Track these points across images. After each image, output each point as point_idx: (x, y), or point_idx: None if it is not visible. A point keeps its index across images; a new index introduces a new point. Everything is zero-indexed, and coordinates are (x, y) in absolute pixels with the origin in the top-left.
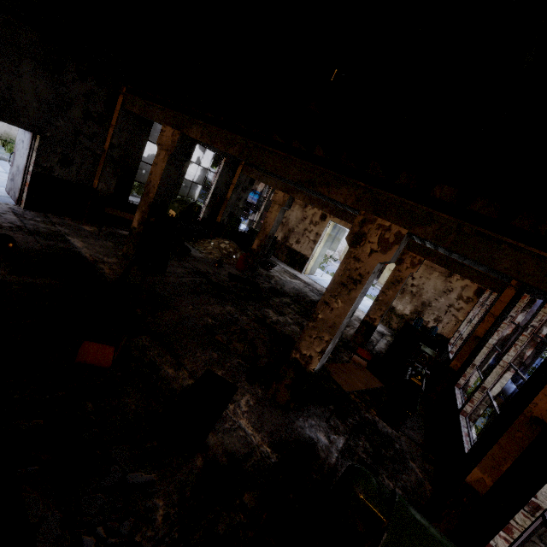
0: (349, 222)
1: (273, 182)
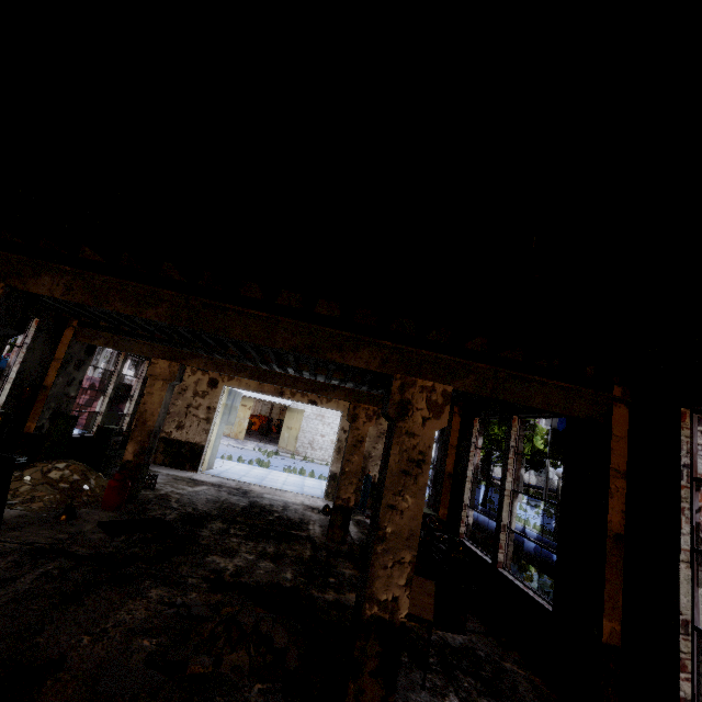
0: (281, 384)
1: (145, 347)
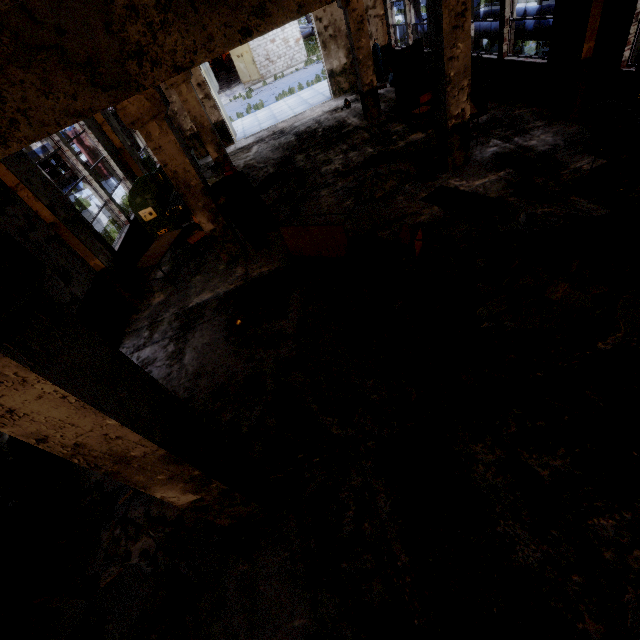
0: None
1: None
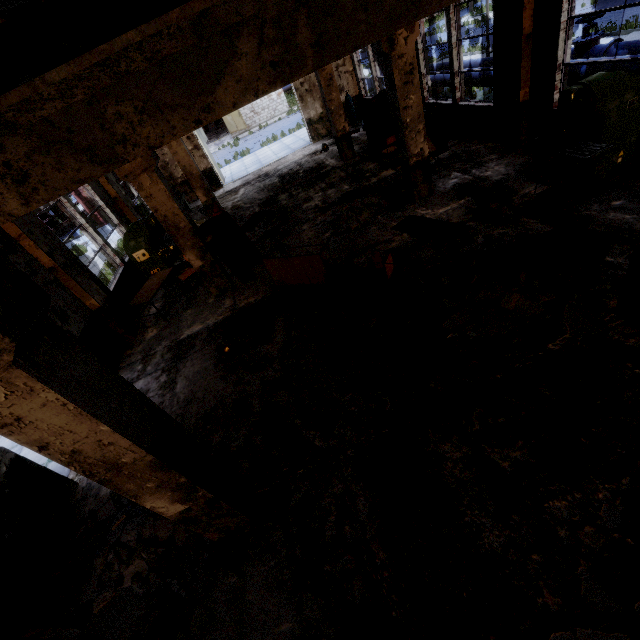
0: None
1: None
